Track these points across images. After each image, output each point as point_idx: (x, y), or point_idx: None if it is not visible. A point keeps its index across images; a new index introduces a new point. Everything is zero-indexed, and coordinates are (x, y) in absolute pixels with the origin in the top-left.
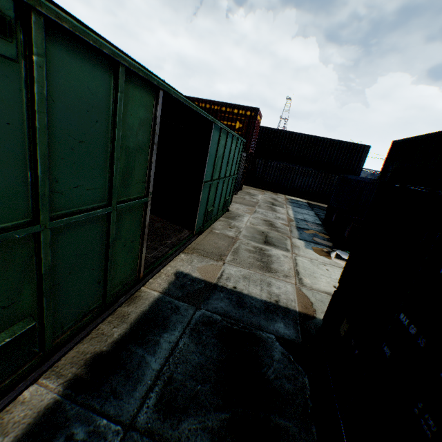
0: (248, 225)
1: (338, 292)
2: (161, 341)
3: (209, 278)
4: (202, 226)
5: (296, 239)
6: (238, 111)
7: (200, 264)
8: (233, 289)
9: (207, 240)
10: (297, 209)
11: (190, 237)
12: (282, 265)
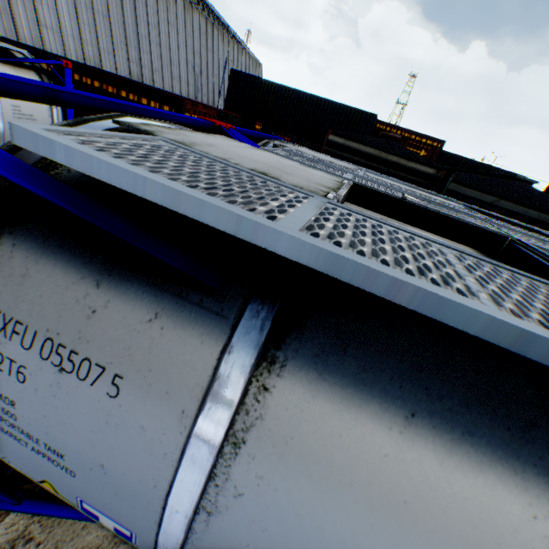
0: None
1: None
2: None
3: None
4: None
5: None
6: (426, 141)
7: None
8: None
9: None
10: None
11: None
12: None
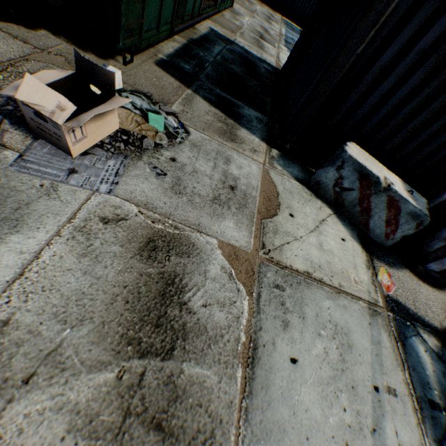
0: (248, 24)
1: (298, 41)
2: (215, 47)
3: (229, 39)
4: (220, 6)
5: (282, 46)
6: None
7: (222, 31)
8: (242, 48)
9: (222, 21)
10: (289, 31)
11: (214, 9)
12: (270, 52)
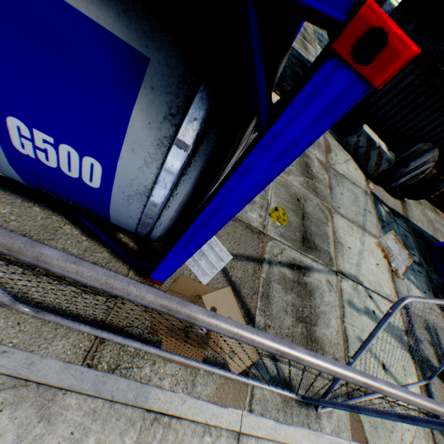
0: None
1: None
2: None
3: None
4: None
5: (317, 45)
6: None
7: None
8: (297, 51)
9: None
10: None
11: None
12: (311, 53)
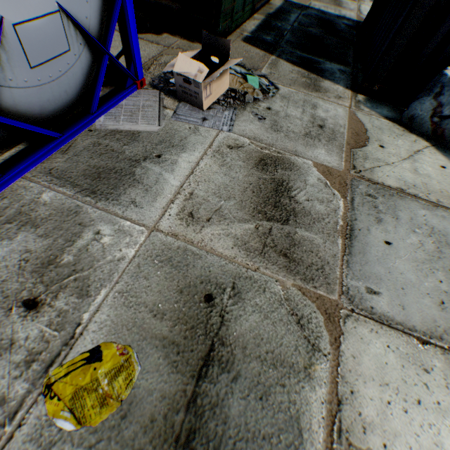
0: None
1: None
2: (291, 16)
3: (303, 5)
4: None
5: None
6: None
7: None
8: (318, 10)
9: None
10: None
11: None
12: (349, 7)
